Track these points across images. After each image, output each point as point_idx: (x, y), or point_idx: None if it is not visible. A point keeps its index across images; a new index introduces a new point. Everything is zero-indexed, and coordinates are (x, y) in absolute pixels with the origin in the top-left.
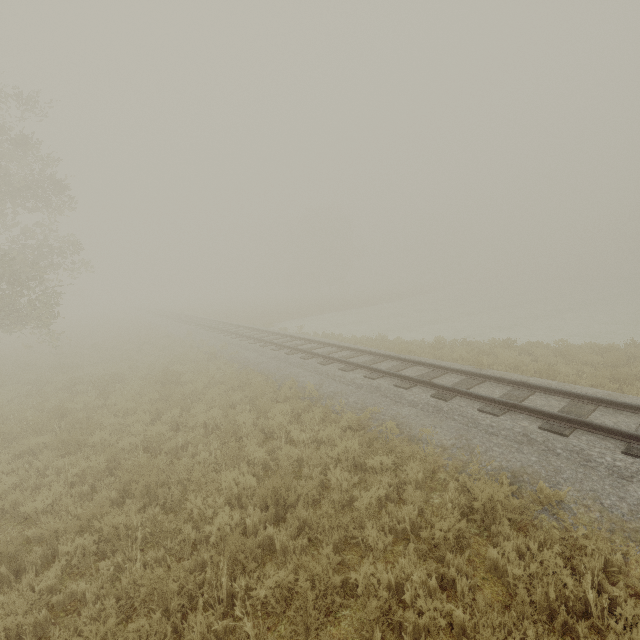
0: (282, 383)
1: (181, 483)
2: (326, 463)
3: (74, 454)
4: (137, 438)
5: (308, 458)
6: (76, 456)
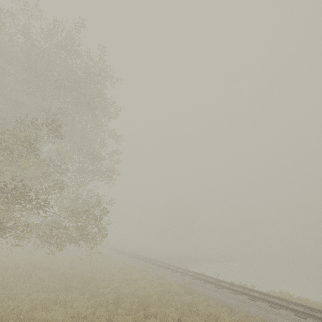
0: None
1: None
2: None
3: None
4: None
5: None
6: None
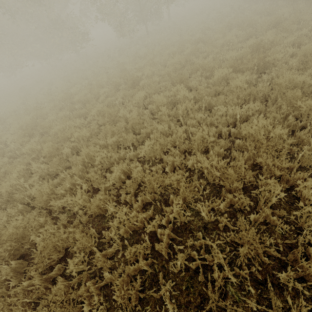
0: None
1: None
2: None
3: None
4: None
5: None
6: None
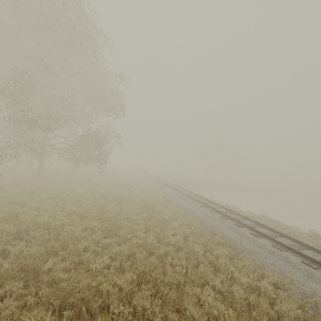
0: (212, 230)
1: (169, 284)
2: (268, 312)
3: (109, 237)
4: (137, 238)
5: (252, 301)
6: (112, 240)
